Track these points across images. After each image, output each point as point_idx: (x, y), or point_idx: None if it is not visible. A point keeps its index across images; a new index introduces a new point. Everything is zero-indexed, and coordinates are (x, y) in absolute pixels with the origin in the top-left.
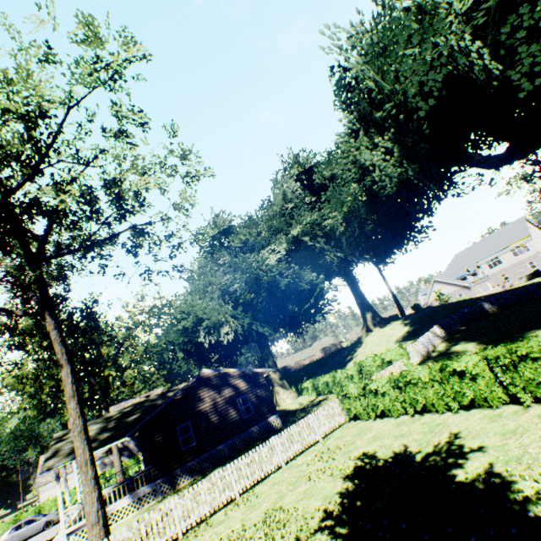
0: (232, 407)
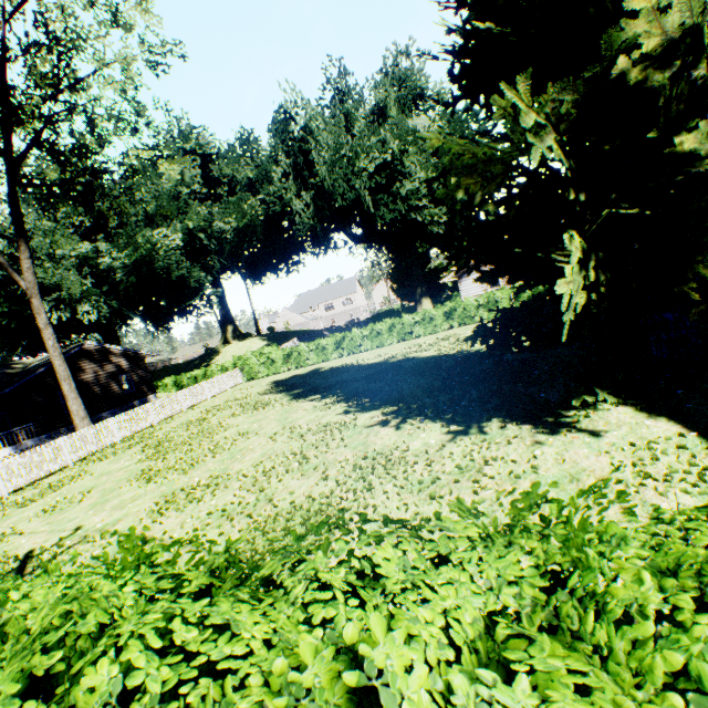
0: (115, 382)
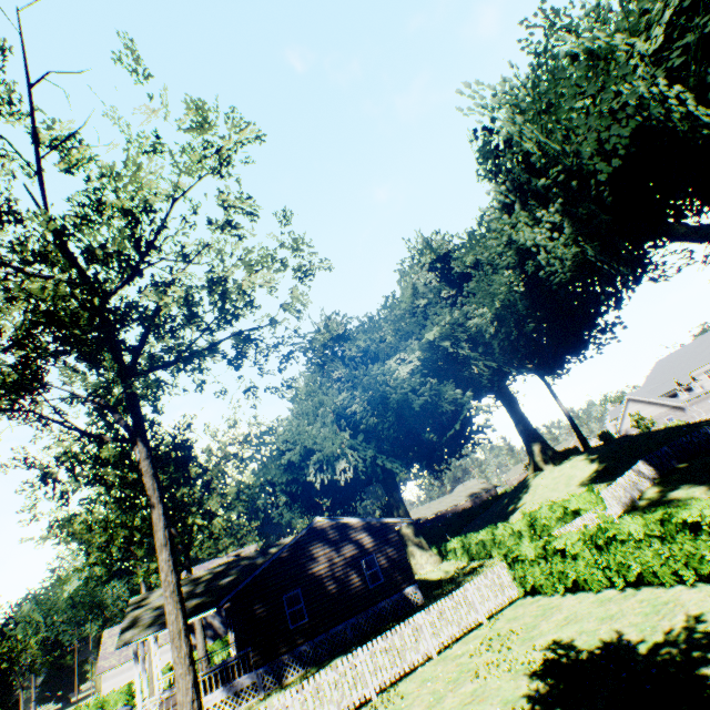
0: (354, 572)
